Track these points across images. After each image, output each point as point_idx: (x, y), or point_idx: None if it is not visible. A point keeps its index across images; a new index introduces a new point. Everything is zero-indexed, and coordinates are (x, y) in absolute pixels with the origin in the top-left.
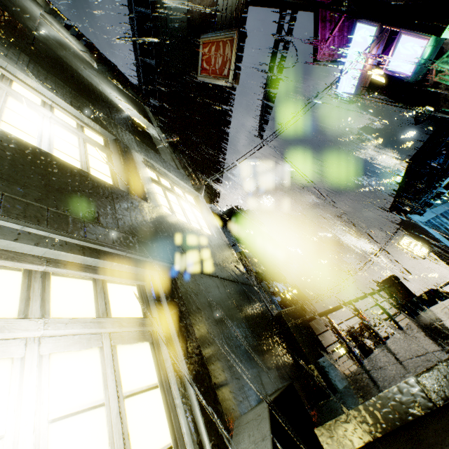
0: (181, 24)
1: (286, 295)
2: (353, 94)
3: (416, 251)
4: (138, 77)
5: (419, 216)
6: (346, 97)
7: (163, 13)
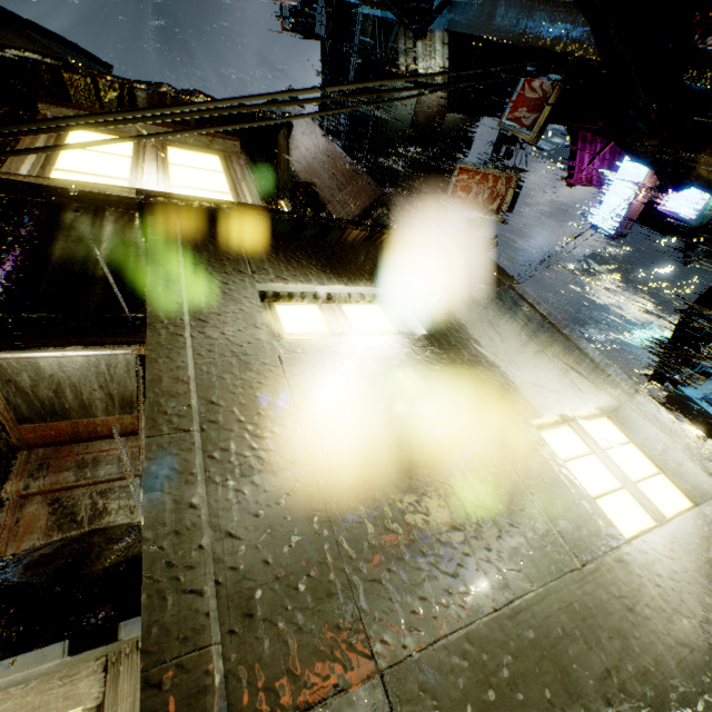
0: (403, 127)
1: None
2: (616, 229)
3: None
4: None
5: (692, 389)
6: (605, 231)
7: (386, 116)
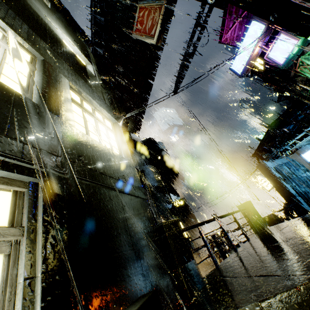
0: None
1: (176, 204)
2: (241, 71)
3: (264, 185)
4: (91, 30)
5: (270, 163)
6: (236, 72)
7: None
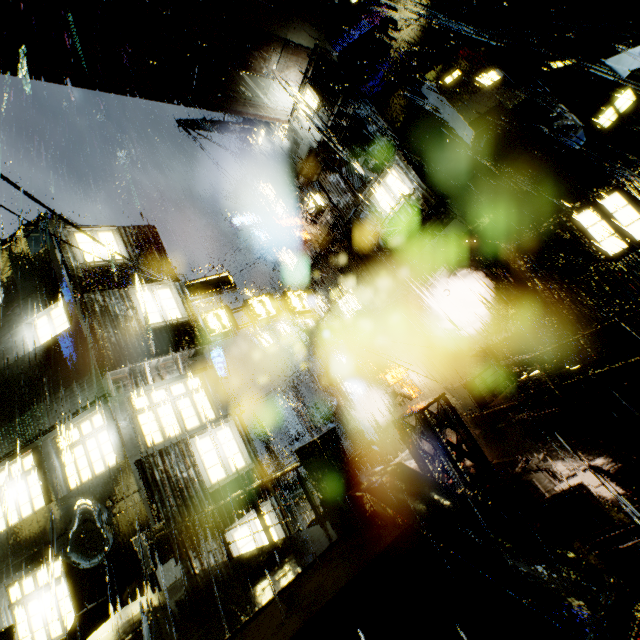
0: None
1: (599, 122)
2: None
3: None
4: None
5: None
6: None
7: None
